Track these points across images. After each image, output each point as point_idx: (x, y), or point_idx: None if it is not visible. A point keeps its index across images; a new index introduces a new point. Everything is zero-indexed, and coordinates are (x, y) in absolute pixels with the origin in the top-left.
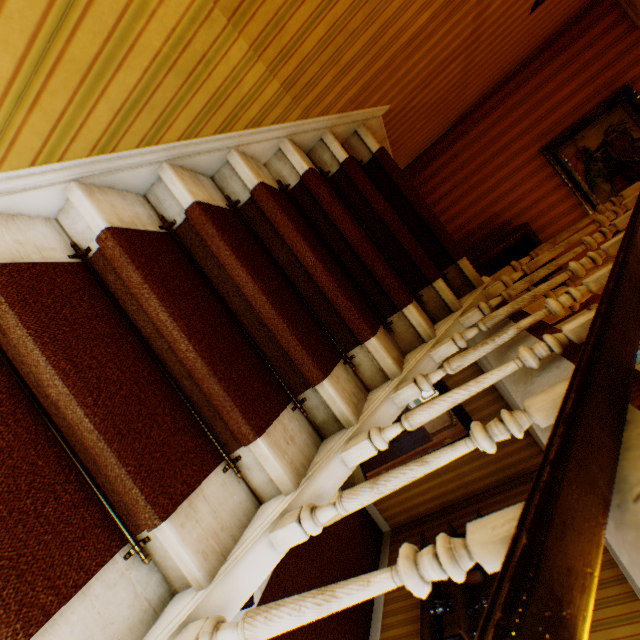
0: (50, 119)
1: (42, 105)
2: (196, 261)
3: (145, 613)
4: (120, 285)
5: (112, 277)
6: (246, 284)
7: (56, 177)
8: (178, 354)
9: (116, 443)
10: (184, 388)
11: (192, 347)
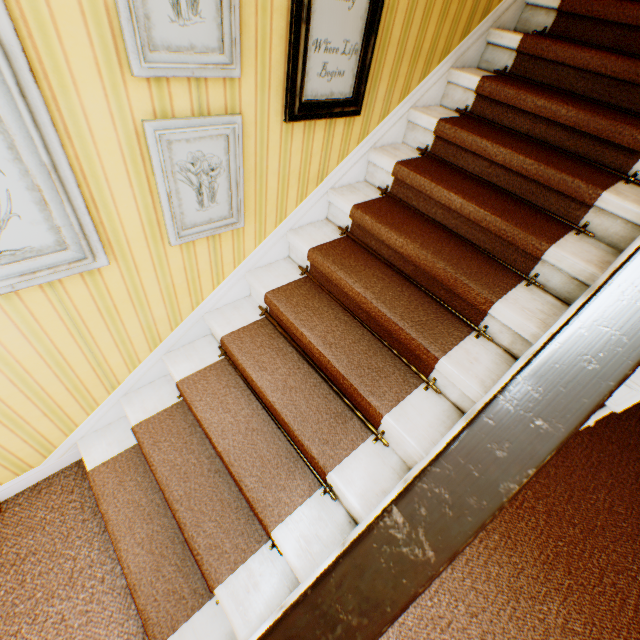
0: (449, 23)
1: (448, 15)
2: (532, 82)
3: (606, 254)
4: (494, 113)
5: (487, 112)
6: (589, 61)
7: (444, 69)
8: (558, 123)
9: (549, 165)
10: (566, 150)
11: (570, 109)
